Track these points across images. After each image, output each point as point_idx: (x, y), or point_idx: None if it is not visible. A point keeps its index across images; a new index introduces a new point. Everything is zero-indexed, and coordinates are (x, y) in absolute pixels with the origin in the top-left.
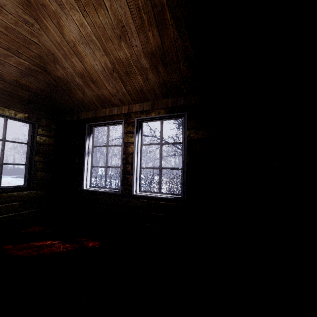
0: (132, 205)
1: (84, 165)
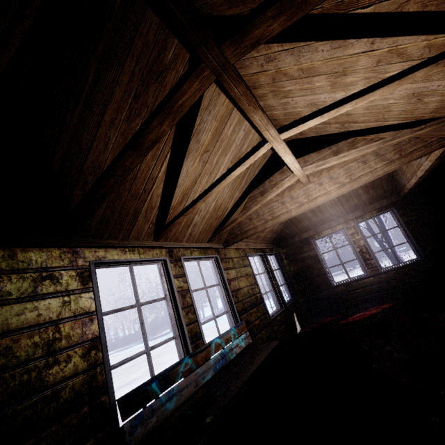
0: (384, 279)
1: (325, 268)
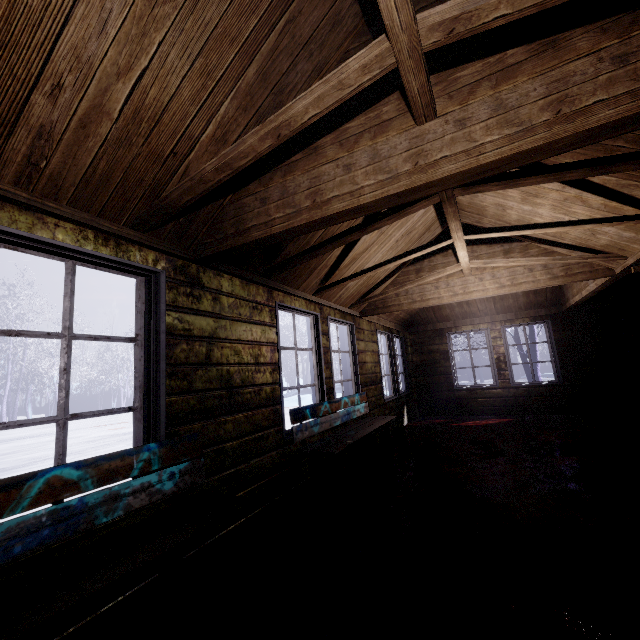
0: (513, 394)
1: (452, 368)
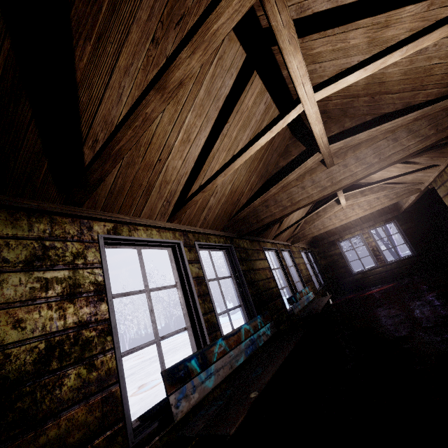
0: (389, 269)
1: (347, 262)
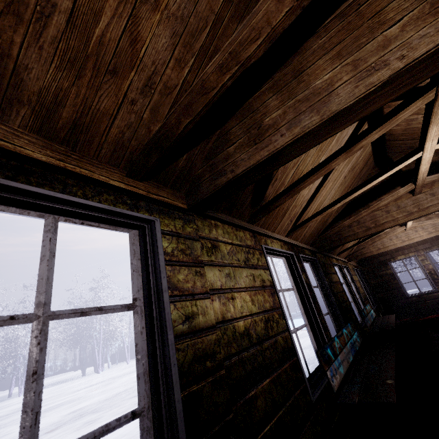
0: None
1: (400, 283)
